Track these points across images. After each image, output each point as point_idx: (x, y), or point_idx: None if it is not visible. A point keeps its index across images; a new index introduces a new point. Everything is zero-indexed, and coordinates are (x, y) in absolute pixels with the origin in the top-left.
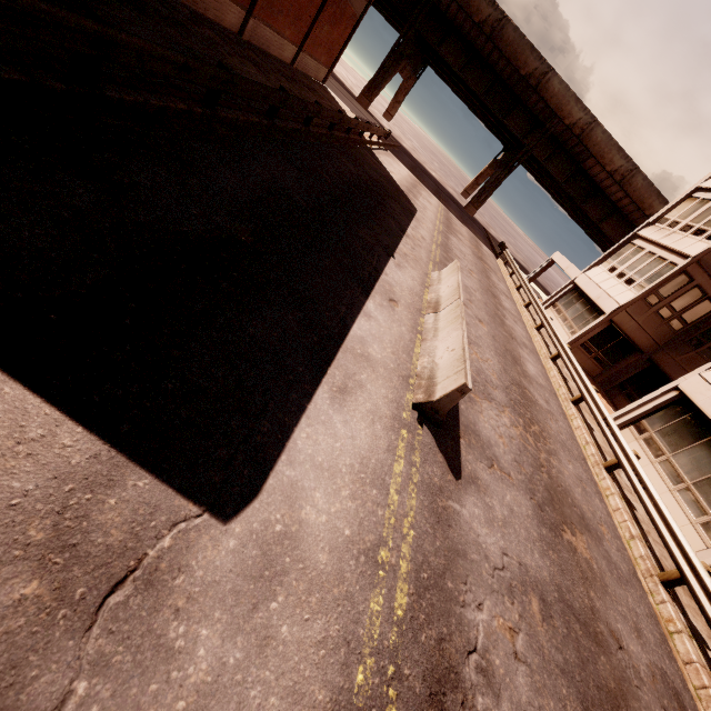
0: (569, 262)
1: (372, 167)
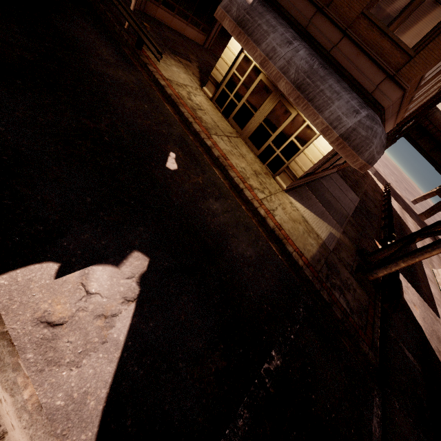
0: None
1: (394, 212)
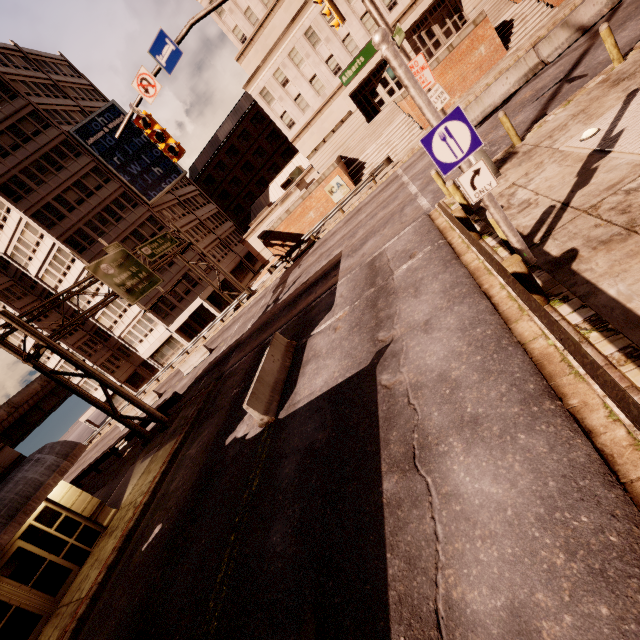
0: (89, 410)
1: None
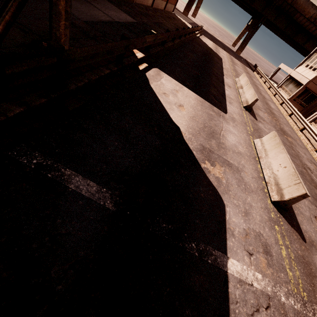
0: (287, 67)
1: (203, 45)
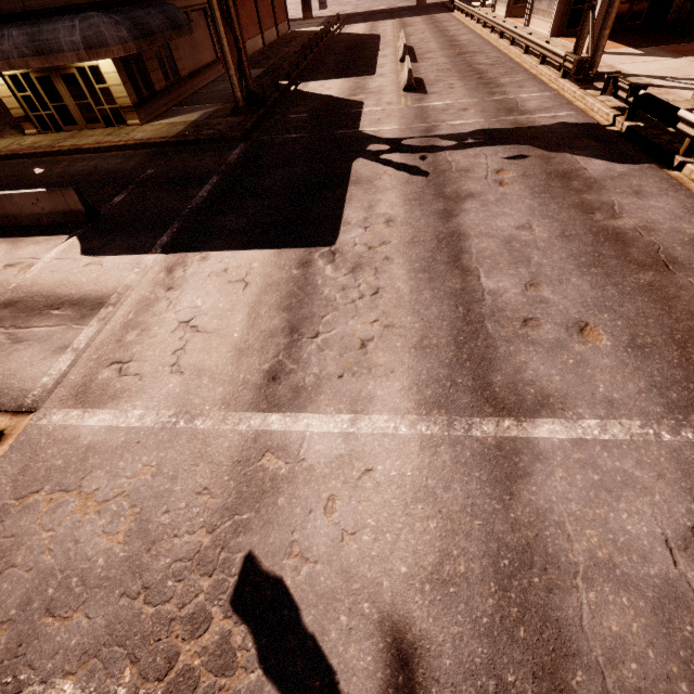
0: None
1: (348, 38)
